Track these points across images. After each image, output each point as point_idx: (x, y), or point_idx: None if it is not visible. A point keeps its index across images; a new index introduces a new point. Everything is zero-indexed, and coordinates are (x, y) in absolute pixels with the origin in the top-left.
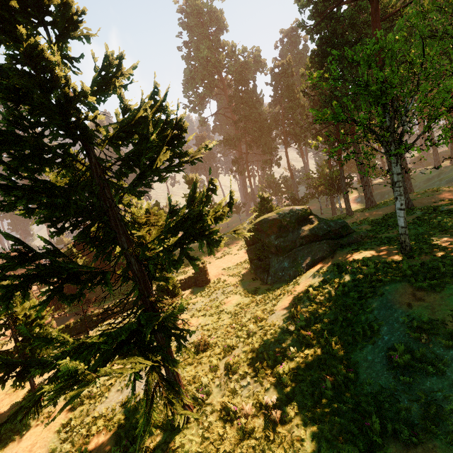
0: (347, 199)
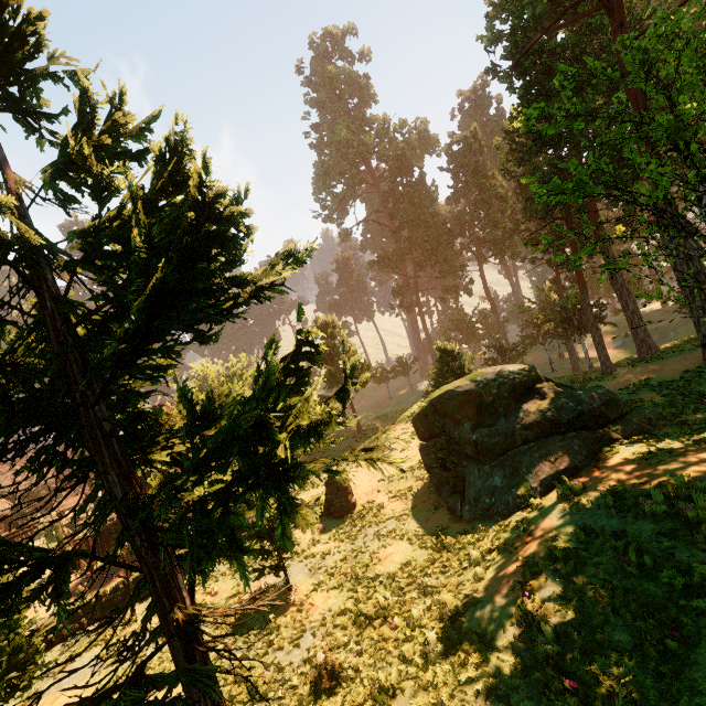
0: (602, 345)
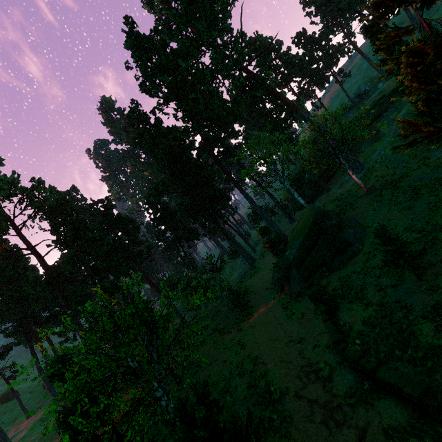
0: (247, 258)
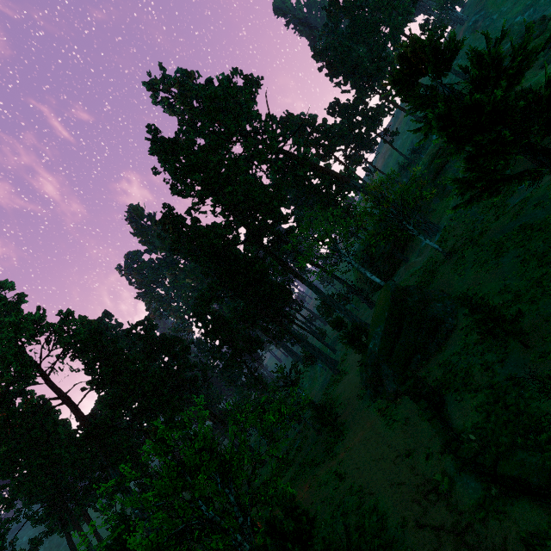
0: (327, 361)
